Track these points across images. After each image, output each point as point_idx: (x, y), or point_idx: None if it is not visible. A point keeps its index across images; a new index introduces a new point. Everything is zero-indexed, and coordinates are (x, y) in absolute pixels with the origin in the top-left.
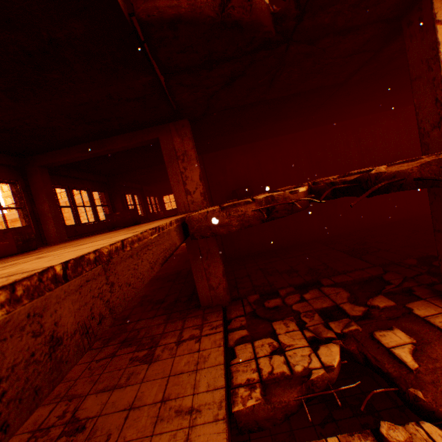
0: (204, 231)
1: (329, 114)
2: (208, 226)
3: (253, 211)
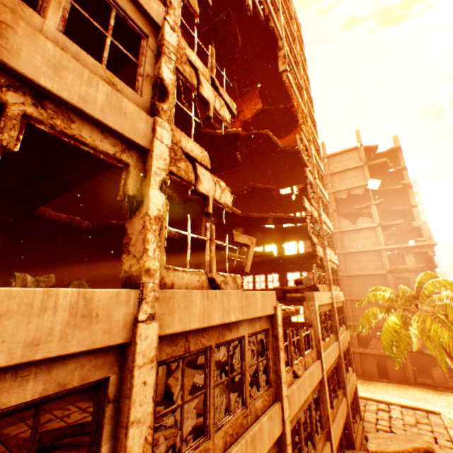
0: (42, 213)
1: (109, 215)
2: (45, 213)
3: (66, 217)
